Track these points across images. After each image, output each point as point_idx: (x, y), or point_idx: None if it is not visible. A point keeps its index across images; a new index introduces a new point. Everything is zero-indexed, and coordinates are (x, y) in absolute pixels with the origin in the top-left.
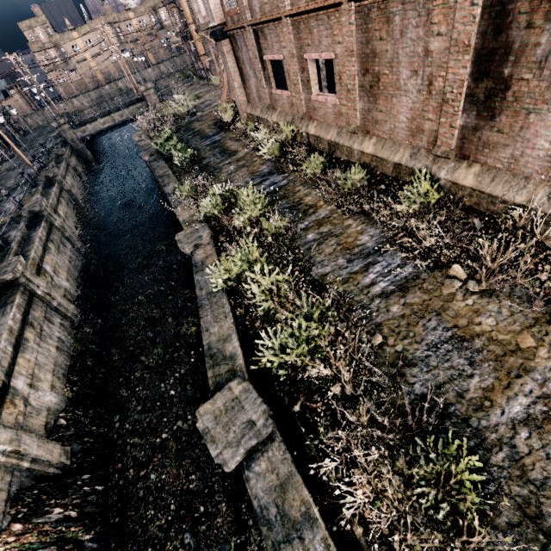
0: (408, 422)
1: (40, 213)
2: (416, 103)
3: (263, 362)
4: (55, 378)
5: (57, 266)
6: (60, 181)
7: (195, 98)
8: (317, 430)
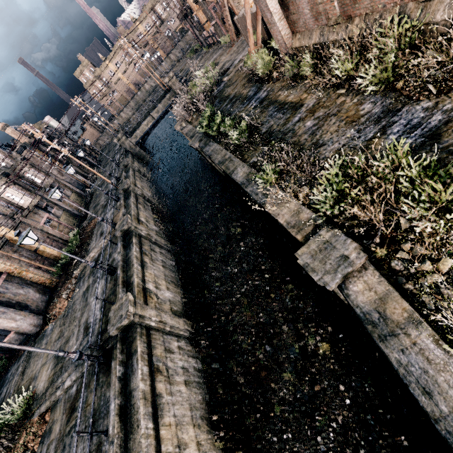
0: None
1: (129, 230)
2: None
3: None
4: (196, 429)
5: (156, 278)
6: (133, 189)
7: (213, 66)
8: None
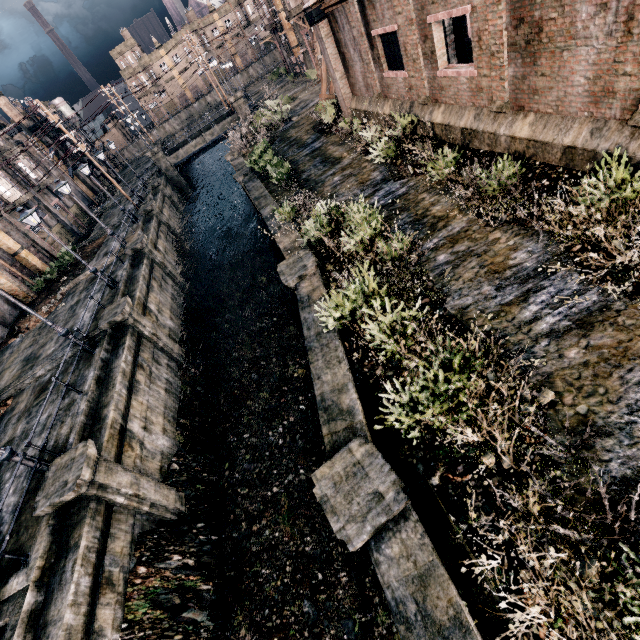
0: (609, 521)
1: (142, 251)
2: (603, 53)
3: (390, 422)
4: (166, 421)
5: (160, 304)
6: (158, 214)
7: (288, 101)
8: (464, 512)
